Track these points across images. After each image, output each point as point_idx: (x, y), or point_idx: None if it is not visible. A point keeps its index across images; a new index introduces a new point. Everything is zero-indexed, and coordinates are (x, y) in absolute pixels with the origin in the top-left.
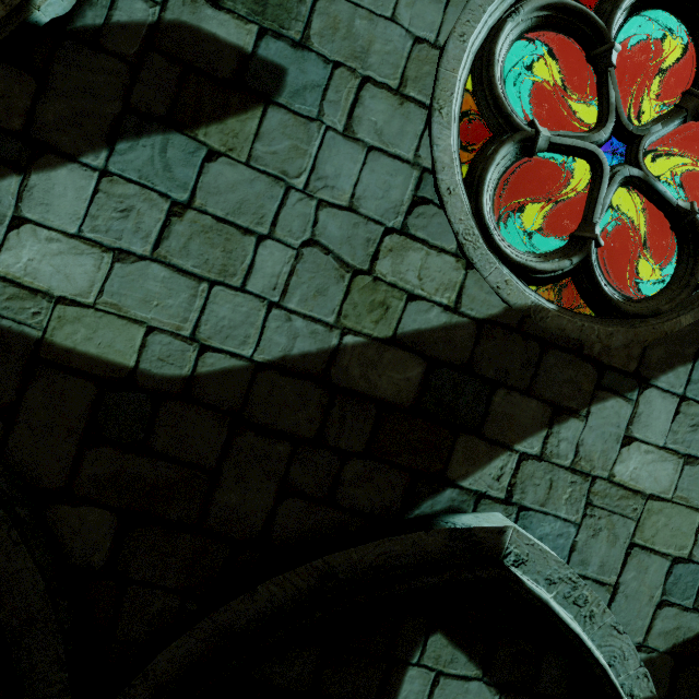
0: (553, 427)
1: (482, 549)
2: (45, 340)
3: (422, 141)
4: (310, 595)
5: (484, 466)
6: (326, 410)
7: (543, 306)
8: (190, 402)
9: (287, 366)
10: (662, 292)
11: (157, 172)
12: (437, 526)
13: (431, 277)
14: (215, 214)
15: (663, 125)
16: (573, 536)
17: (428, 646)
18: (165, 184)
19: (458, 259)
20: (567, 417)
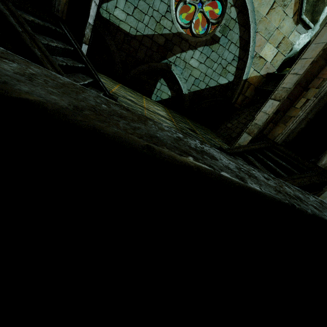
0: (181, 53)
1: (169, 67)
2: (119, 26)
3: (169, 0)
4: (148, 68)
5: (171, 57)
6: (151, 44)
7: (183, 32)
8: (135, 39)
9: (147, 36)
10: (203, 34)
11: (133, 1)
12: (163, 63)
13: (167, 25)
14: (140, 9)
15: (208, 1)
16: (182, 71)
17: (161, 80)
18: (134, 3)
19: (172, 22)
20: (184, 52)
